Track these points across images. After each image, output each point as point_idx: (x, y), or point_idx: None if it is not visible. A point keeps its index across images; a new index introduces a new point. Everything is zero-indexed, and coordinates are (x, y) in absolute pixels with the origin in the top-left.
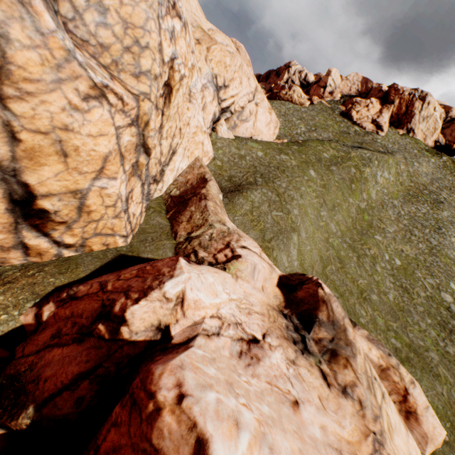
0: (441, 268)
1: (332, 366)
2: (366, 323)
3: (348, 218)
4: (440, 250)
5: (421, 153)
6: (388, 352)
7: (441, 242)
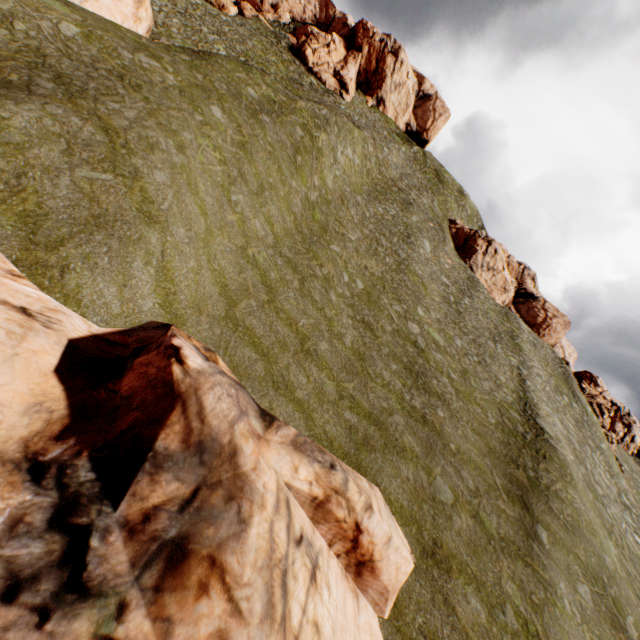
0: (409, 289)
1: (164, 605)
2: (307, 396)
3: (288, 214)
4: (409, 266)
5: (392, 137)
6: (331, 463)
7: (410, 254)
